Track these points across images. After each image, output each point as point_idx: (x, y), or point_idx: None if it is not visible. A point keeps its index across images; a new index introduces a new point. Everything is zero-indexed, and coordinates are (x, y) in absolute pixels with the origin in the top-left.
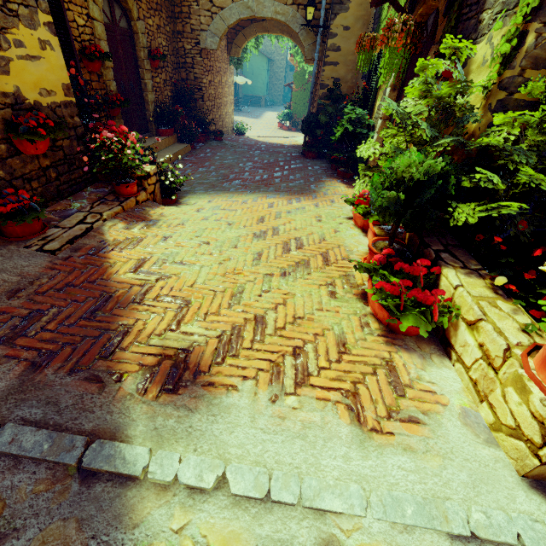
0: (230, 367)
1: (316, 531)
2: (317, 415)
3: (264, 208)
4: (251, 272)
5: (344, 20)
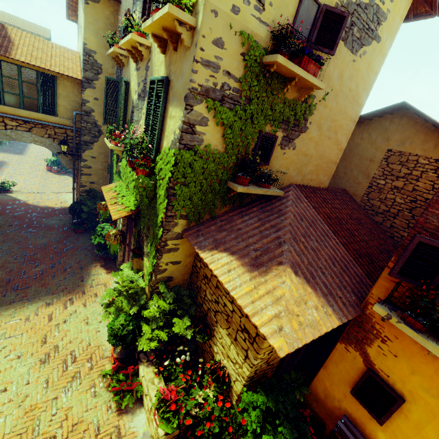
0: None
1: None
2: None
3: (45, 324)
4: (43, 402)
5: (91, 153)
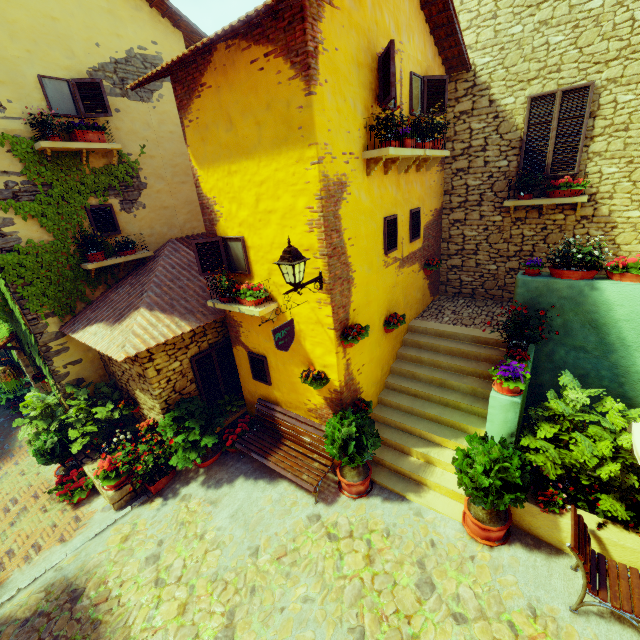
0: (5, 573)
1: (53, 570)
2: (48, 552)
3: None
4: None
5: None
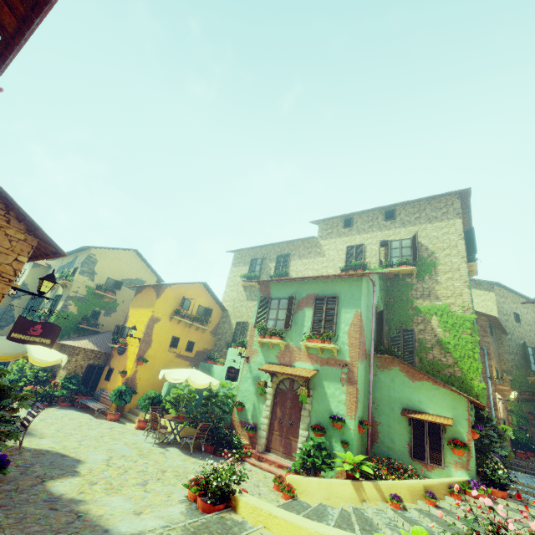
0: None
1: None
2: None
3: None
4: None
5: (1, 332)
